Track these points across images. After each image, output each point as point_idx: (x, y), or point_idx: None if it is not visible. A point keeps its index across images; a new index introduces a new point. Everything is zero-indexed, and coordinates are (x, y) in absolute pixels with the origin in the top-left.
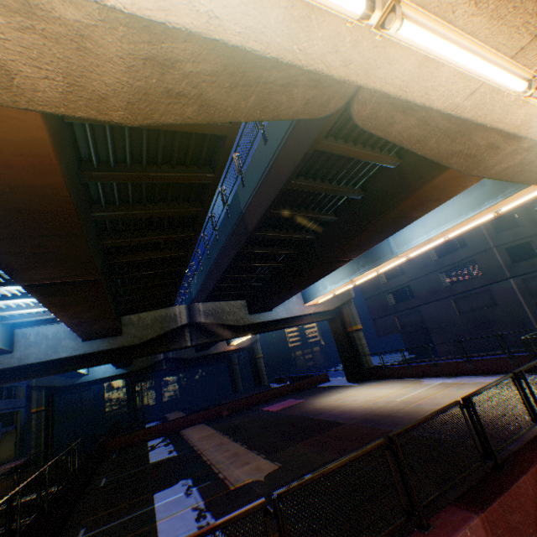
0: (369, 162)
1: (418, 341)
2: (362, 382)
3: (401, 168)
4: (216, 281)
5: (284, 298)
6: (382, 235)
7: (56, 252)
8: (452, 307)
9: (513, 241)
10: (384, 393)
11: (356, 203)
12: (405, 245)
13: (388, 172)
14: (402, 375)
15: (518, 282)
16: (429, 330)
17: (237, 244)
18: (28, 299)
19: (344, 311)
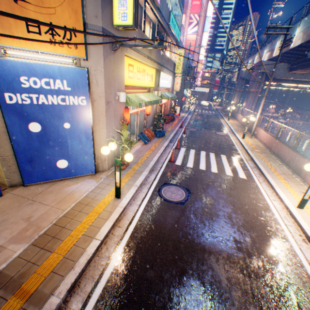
0: None
1: None
2: None
3: None
4: None
5: None
6: None
7: None
8: None
9: None
10: None
11: None
12: None
13: None
14: None
15: None
16: None
17: None
18: None
19: None
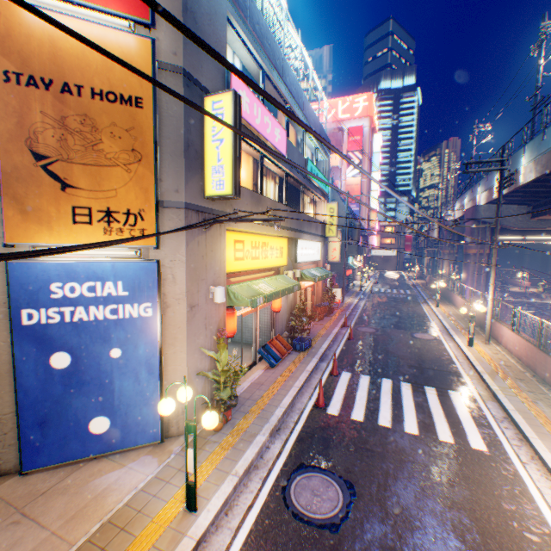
0: None
1: None
2: None
3: None
4: None
5: None
6: None
7: None
8: None
9: None
10: None
11: None
12: None
13: None
14: None
15: None
16: None
17: None
18: None
19: None
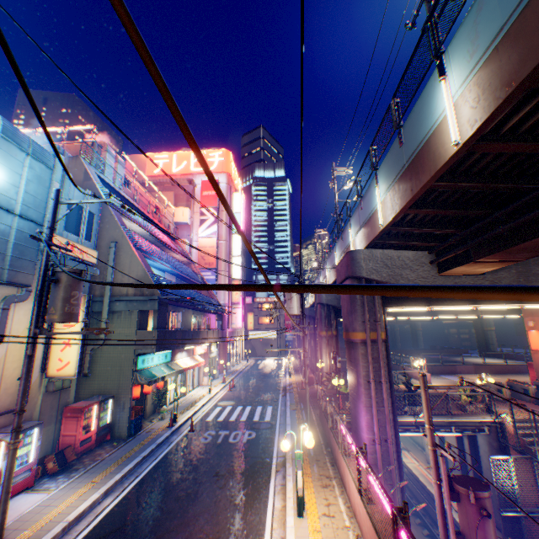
0: None
1: None
2: (486, 357)
3: None
4: None
5: None
6: None
7: None
8: None
9: None
10: (491, 361)
11: None
12: None
13: None
14: (509, 358)
15: None
16: None
17: None
18: None
19: (482, 318)
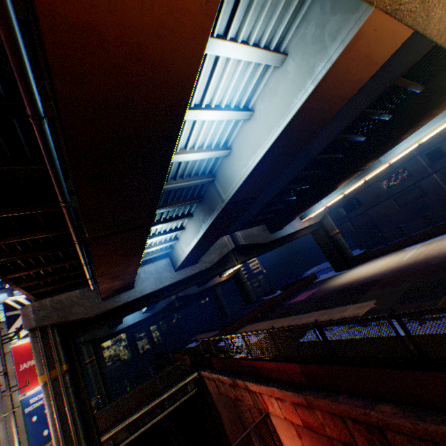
0: (410, 90)
1: (365, 239)
2: (351, 267)
3: (425, 91)
4: (262, 207)
5: (300, 213)
6: (397, 143)
7: (274, 169)
8: (393, 204)
9: (429, 148)
10: (384, 262)
11: (384, 123)
12: (391, 154)
13: (413, 97)
14: (383, 253)
15: (439, 175)
16: (378, 225)
17: (295, 170)
18: (168, 234)
19: (324, 222)
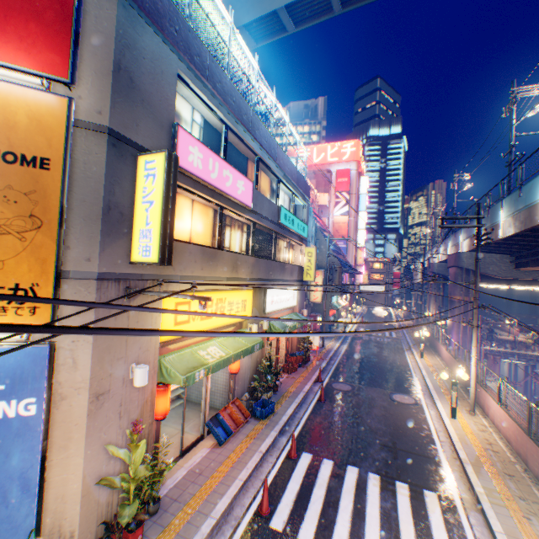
0: None
1: None
2: None
3: None
4: None
5: None
6: None
7: None
8: None
9: None
10: None
11: None
12: None
13: None
14: None
15: None
16: None
17: None
18: None
19: None
